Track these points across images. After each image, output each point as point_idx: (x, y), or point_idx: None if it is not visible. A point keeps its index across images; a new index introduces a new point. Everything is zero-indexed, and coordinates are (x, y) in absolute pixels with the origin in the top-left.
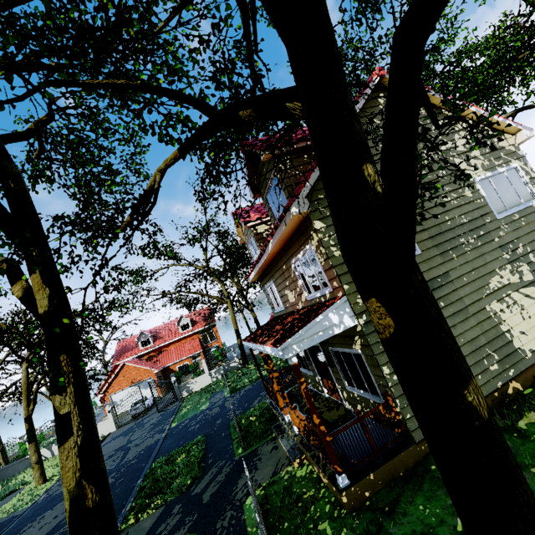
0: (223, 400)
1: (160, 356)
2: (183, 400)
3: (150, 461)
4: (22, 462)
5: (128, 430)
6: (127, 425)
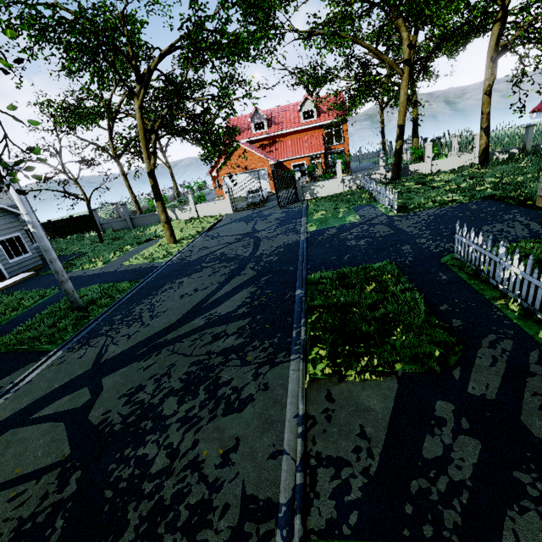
0: (387, 219)
1: (274, 147)
2: (307, 203)
3: (300, 268)
4: (153, 216)
5: (247, 218)
6: (243, 211)
